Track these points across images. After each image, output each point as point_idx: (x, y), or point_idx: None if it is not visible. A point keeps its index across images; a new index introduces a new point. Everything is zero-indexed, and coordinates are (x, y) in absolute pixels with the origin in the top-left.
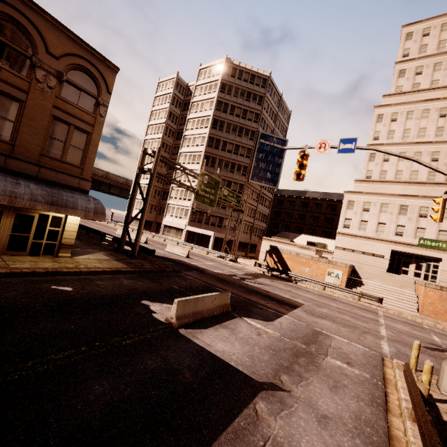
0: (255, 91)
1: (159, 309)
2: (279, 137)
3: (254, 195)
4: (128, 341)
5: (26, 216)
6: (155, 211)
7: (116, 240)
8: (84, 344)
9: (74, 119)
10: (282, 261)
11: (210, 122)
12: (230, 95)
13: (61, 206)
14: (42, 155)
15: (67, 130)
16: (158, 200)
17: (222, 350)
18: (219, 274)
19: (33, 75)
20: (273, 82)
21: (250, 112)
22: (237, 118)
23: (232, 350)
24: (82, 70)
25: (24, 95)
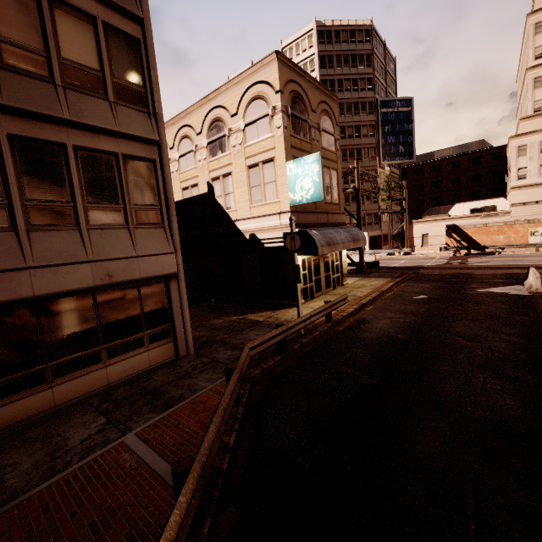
0: (359, 51)
1: (500, 291)
2: (402, 98)
3: None
4: None
5: (326, 258)
6: None
7: None
8: (538, 309)
9: (329, 163)
10: (466, 238)
11: None
12: (333, 67)
13: (356, 241)
14: (325, 203)
15: (329, 174)
16: None
17: None
18: (437, 265)
19: (310, 136)
20: (375, 30)
21: (361, 80)
22: (348, 93)
23: None
24: (325, 114)
25: None
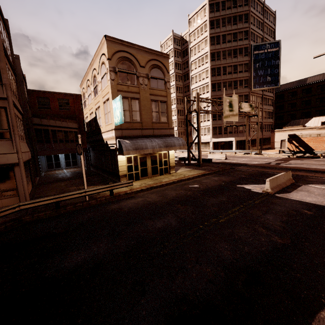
0: (239, 13)
1: (251, 187)
2: (271, 41)
3: (258, 99)
4: (256, 202)
5: (154, 156)
6: (184, 135)
7: (182, 159)
8: (239, 204)
9: (158, 97)
10: (303, 144)
11: (209, 57)
12: (219, 27)
13: (170, 146)
14: (152, 123)
15: (157, 104)
16: (184, 127)
17: (313, 200)
18: (258, 164)
19: (138, 82)
20: None
21: (239, 33)
22: (230, 43)
23: (319, 200)
24: (155, 67)
25: (138, 95)
